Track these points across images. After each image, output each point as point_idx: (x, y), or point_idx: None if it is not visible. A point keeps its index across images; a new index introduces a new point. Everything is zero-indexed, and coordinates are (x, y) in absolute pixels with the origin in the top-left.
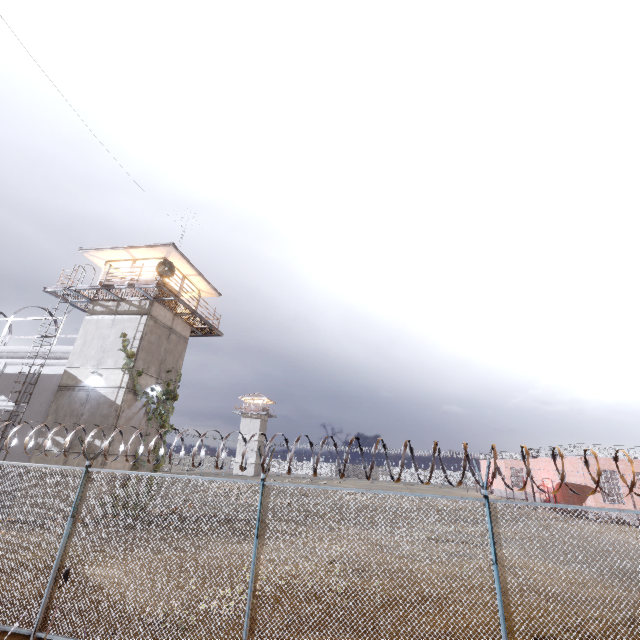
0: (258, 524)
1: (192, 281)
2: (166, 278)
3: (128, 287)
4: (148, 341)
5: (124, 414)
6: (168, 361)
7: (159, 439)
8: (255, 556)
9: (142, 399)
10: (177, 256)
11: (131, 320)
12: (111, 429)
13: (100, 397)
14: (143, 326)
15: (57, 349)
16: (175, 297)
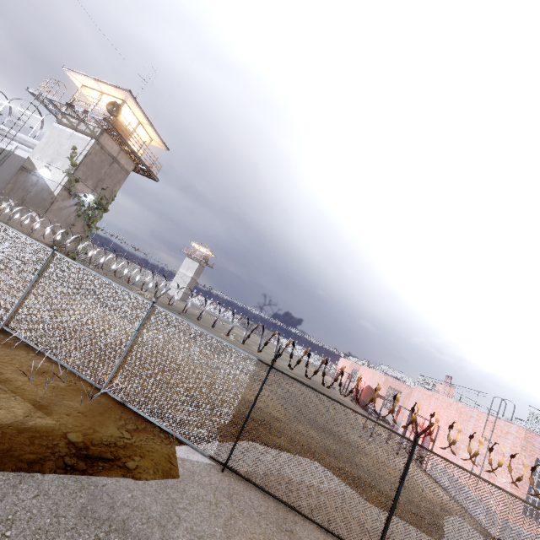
0: (41, 269)
1: (146, 129)
2: (127, 118)
3: (84, 112)
4: (91, 160)
5: (57, 203)
6: (106, 182)
7: (84, 233)
8: (32, 282)
9: (76, 199)
10: (133, 103)
11: (83, 139)
12: (45, 209)
13: (45, 185)
14: (90, 147)
15: (29, 140)
16: (118, 134)
